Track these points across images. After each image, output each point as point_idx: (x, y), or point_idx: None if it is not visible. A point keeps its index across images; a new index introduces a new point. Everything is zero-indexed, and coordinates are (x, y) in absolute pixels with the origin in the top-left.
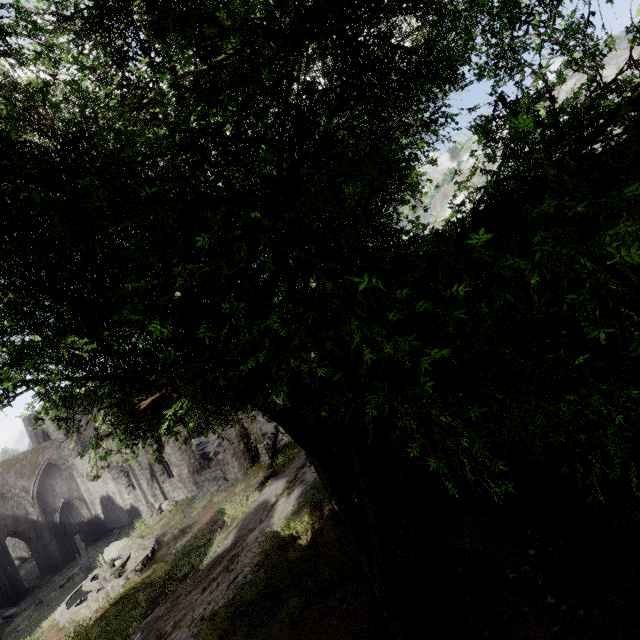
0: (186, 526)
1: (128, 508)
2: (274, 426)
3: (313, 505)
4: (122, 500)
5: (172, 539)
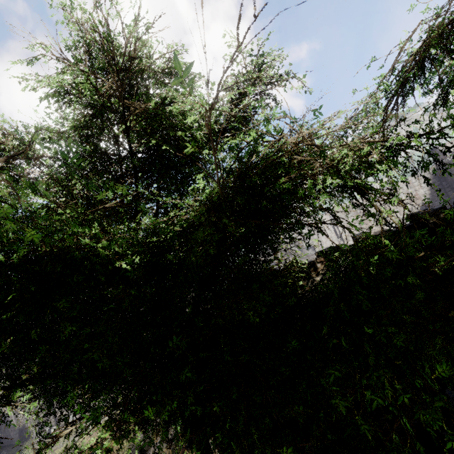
0: None
1: (20, 428)
2: None
3: (182, 449)
4: (16, 420)
5: None
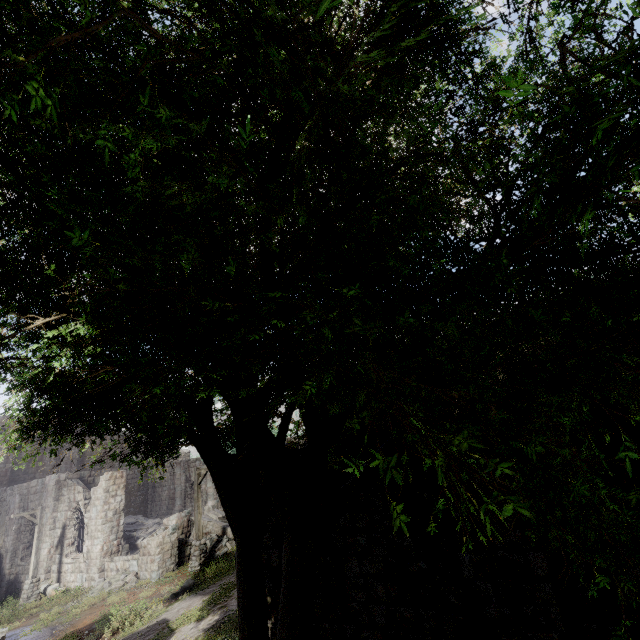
0: (56, 625)
1: (11, 579)
2: (223, 526)
3: None
4: (10, 564)
5: (28, 638)
